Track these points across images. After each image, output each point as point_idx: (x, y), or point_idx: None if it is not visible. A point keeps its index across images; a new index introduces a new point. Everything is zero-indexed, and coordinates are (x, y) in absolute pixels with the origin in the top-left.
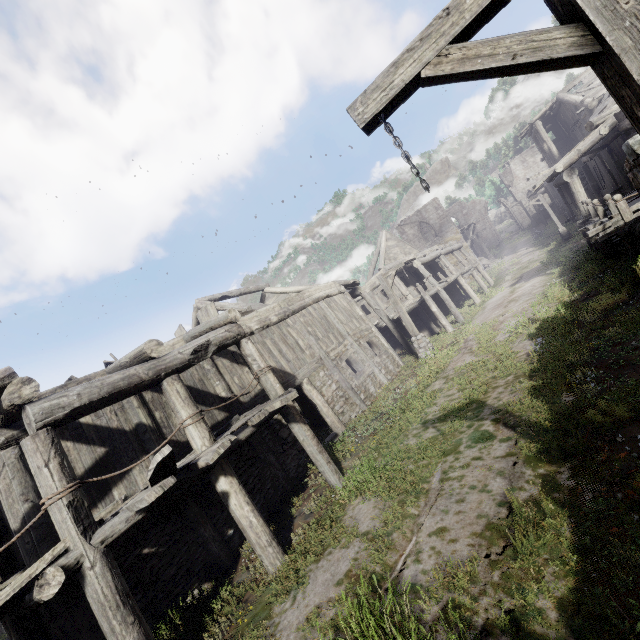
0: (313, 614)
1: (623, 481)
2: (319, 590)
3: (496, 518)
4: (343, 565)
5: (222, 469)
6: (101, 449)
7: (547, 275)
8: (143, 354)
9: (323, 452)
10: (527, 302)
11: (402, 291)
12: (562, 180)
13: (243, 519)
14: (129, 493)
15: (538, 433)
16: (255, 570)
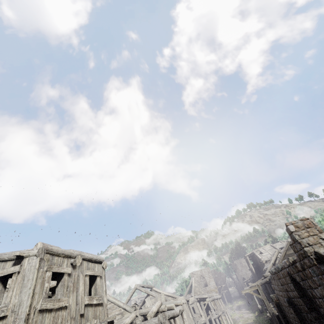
0: None
1: None
2: None
3: None
4: None
5: None
6: None
7: None
8: (172, 307)
9: None
10: None
11: (200, 311)
12: None
13: None
14: None
15: None
16: None
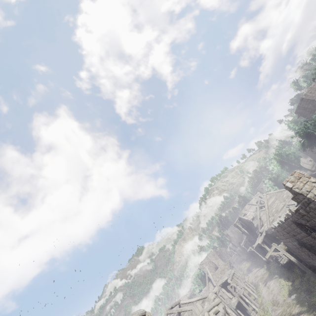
0: None
1: None
2: None
3: None
4: None
5: None
6: None
7: (275, 278)
8: (217, 310)
9: None
10: (278, 288)
11: (228, 295)
12: (262, 246)
13: None
14: None
15: (307, 310)
16: None
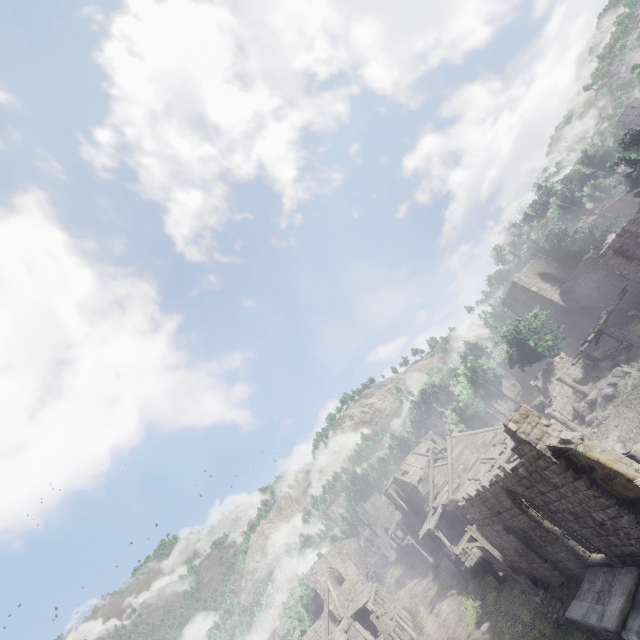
0: None
1: None
2: None
3: None
4: None
5: None
6: None
7: (450, 596)
8: None
9: None
10: (456, 615)
11: (366, 636)
12: (434, 534)
13: None
14: None
15: None
16: None
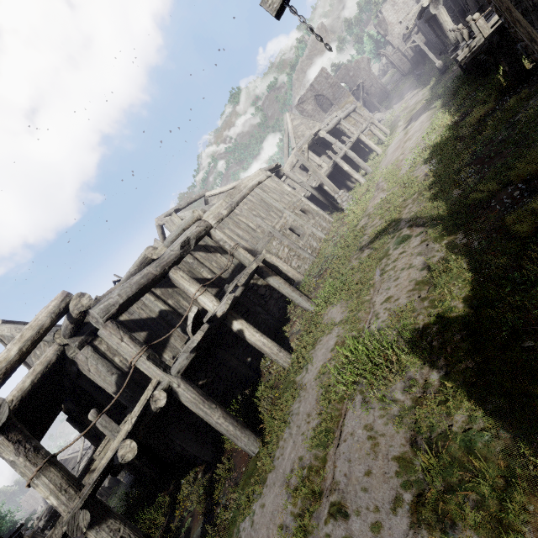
0: (322, 369)
1: (496, 227)
2: (321, 358)
3: (421, 277)
4: (331, 341)
5: (232, 317)
6: (143, 333)
7: (432, 109)
8: (146, 259)
9: (295, 290)
10: (419, 137)
11: (316, 162)
12: (430, 14)
13: (257, 342)
14: (174, 354)
15: (440, 222)
16: (275, 372)
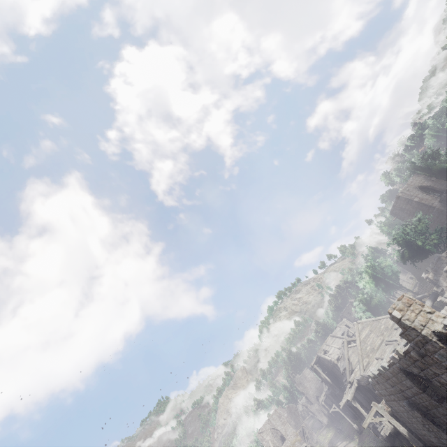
0: None
1: None
2: None
3: None
4: None
5: None
6: None
7: None
8: None
9: None
10: None
11: None
12: (352, 405)
13: None
14: None
15: None
16: None
